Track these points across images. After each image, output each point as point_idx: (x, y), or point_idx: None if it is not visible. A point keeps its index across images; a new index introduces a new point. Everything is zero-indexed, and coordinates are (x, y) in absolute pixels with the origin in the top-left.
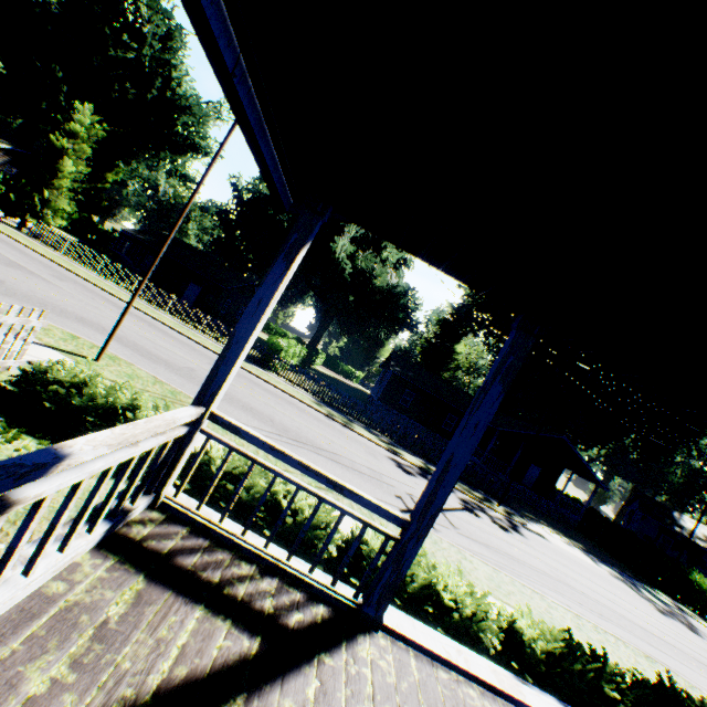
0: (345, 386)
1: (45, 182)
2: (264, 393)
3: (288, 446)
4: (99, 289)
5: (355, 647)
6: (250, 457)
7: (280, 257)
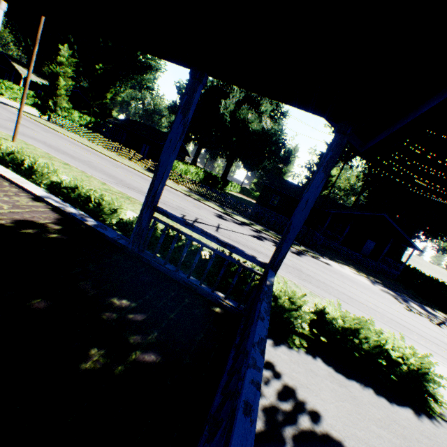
0: (245, 200)
1: (54, 93)
2: (140, 179)
3: (115, 186)
4: (72, 140)
5: None
6: None
7: None
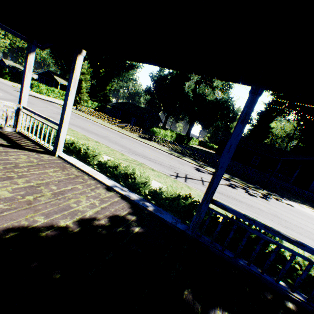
0: (204, 151)
1: (79, 92)
2: (138, 145)
3: (128, 154)
4: (92, 121)
5: (41, 154)
6: (30, 116)
7: (26, 59)
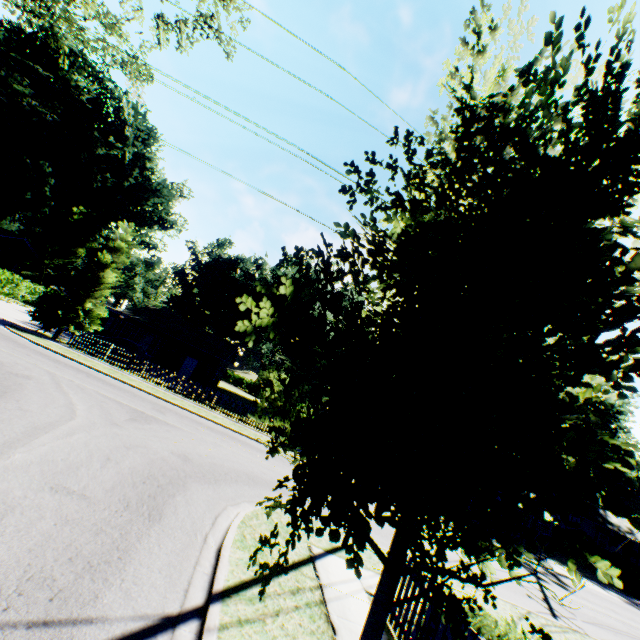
0: None
1: (86, 293)
2: None
3: None
4: (172, 405)
5: None
6: None
7: None
